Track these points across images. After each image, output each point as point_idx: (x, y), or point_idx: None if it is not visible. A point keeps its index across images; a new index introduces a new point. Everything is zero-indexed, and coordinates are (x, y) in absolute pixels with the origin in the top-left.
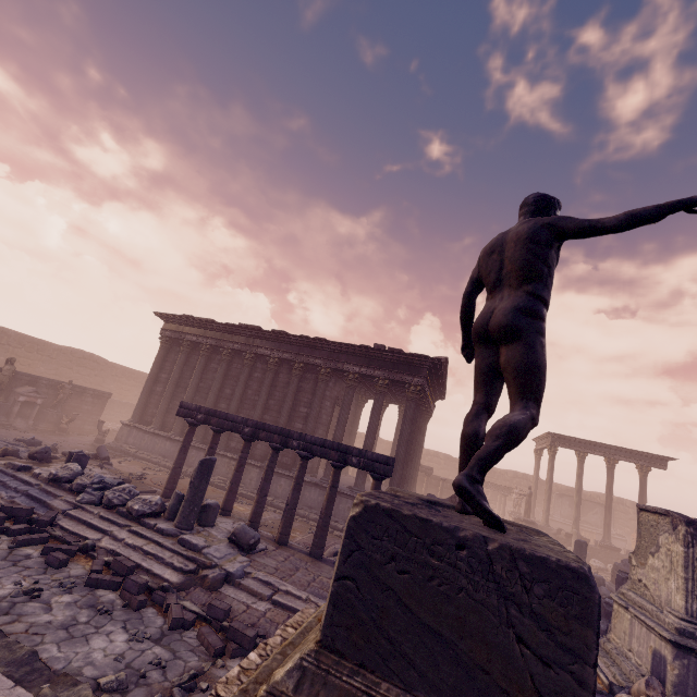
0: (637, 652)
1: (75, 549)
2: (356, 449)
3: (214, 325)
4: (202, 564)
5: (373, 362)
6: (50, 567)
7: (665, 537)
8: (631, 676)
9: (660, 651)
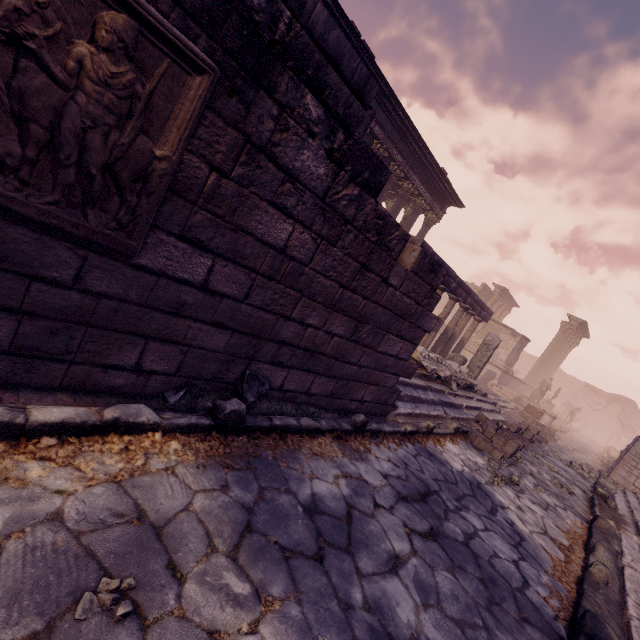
0: None
1: (506, 432)
2: (487, 307)
3: None
4: (495, 404)
5: (430, 183)
6: (521, 451)
7: (505, 336)
8: None
9: (493, 371)
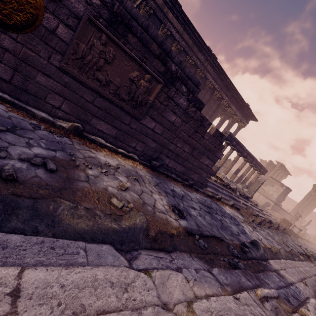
0: (260, 200)
1: None
2: (264, 167)
3: (196, 35)
4: (262, 211)
5: (240, 109)
6: (268, 228)
7: (277, 186)
8: (259, 203)
9: (269, 202)
